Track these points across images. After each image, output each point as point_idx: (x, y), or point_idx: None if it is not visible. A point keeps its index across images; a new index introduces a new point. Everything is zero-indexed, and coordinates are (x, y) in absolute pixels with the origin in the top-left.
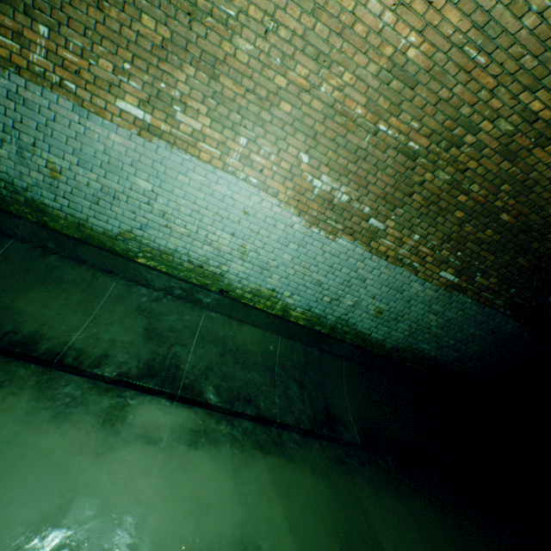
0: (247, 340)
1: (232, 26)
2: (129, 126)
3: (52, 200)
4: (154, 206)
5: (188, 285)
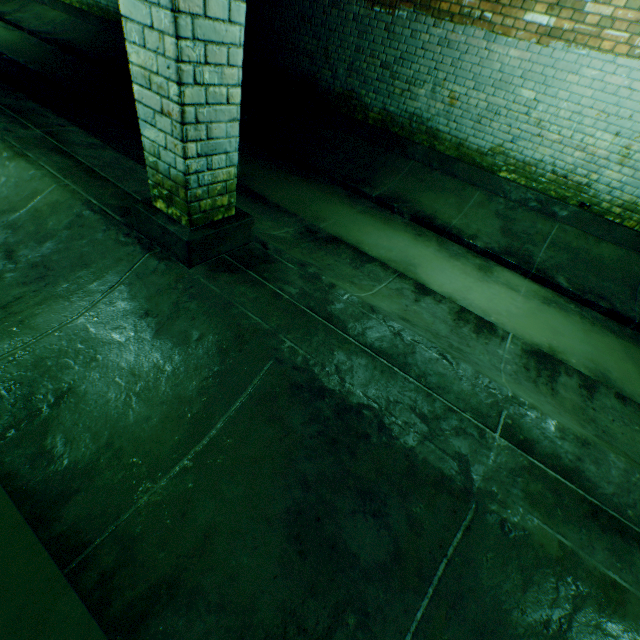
0: (604, 256)
1: None
2: (529, 38)
3: (444, 126)
4: (531, 115)
5: (544, 197)
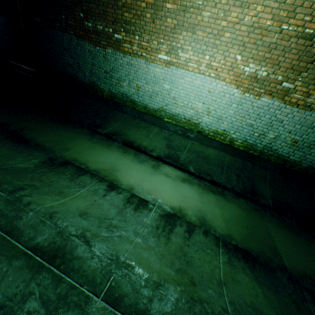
0: (210, 154)
1: (200, 8)
2: (162, 64)
3: (137, 99)
4: (170, 95)
5: (183, 129)
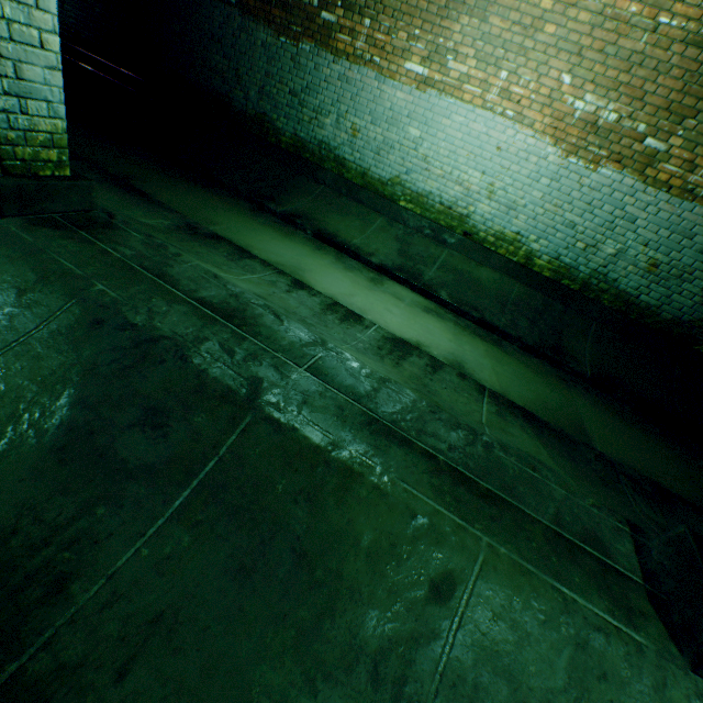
0: (483, 278)
1: None
2: (410, 83)
3: (350, 155)
4: (419, 151)
5: (436, 225)
